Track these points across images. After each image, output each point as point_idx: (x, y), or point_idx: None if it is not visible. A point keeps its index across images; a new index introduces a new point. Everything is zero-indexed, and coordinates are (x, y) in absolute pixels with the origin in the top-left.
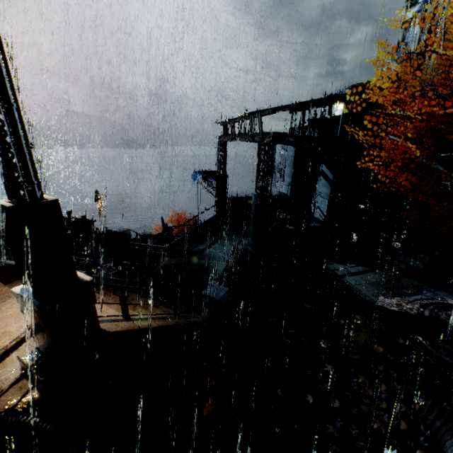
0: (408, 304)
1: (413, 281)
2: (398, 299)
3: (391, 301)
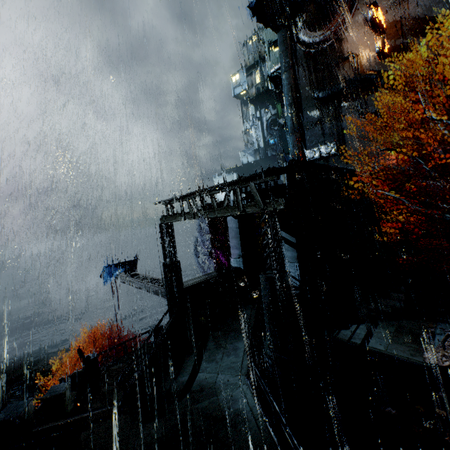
0: (447, 350)
1: (411, 322)
2: (432, 348)
3: (432, 354)
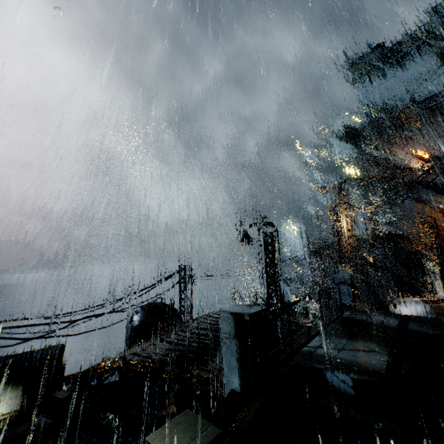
0: None
1: None
2: None
3: None
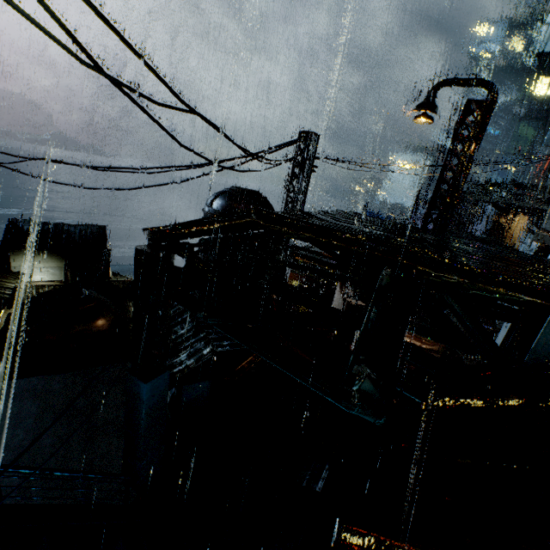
0: None
1: None
2: None
3: None
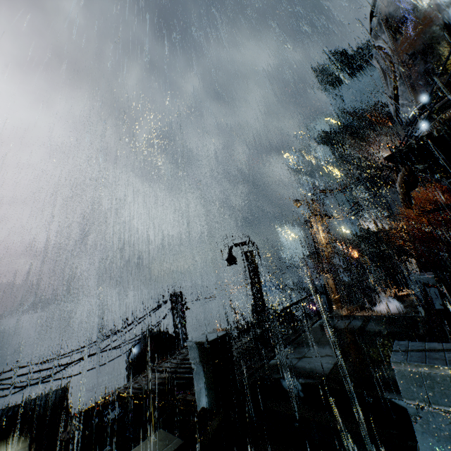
0: None
1: None
2: None
3: None
